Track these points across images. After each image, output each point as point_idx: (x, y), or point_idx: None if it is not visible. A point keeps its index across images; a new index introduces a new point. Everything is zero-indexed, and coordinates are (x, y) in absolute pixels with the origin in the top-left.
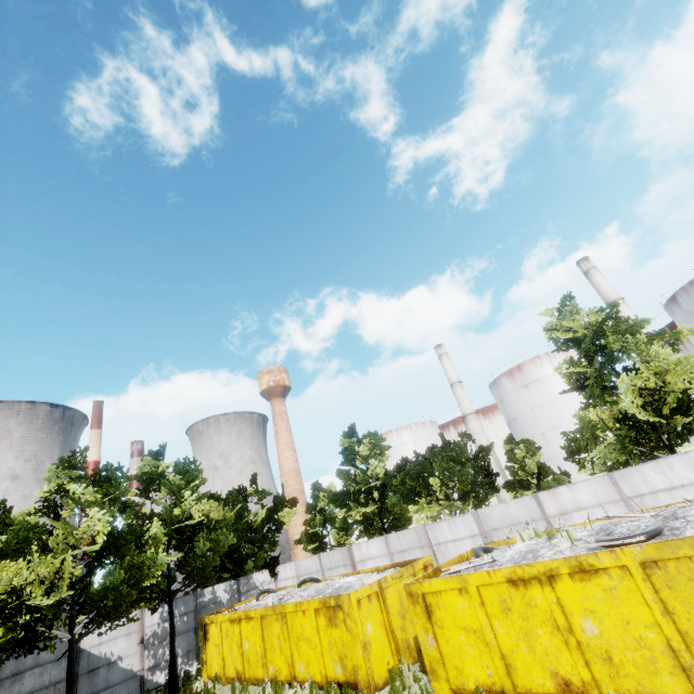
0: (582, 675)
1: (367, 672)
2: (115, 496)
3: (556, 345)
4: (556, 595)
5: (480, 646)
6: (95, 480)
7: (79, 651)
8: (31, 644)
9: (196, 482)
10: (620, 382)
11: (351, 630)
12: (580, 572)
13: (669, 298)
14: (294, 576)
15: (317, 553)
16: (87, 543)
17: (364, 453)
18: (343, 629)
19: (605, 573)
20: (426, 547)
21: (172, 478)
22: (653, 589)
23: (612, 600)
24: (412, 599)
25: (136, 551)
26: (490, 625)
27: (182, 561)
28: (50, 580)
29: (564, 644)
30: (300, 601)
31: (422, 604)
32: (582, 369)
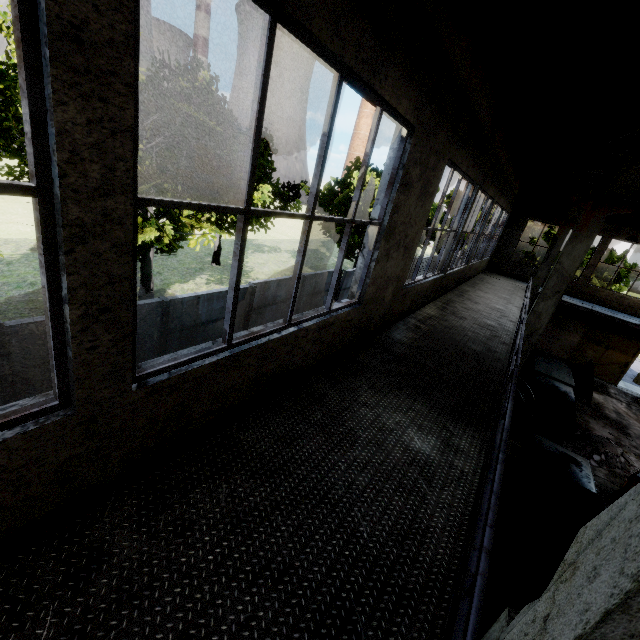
0: None
1: None
2: None
3: None
4: None
5: None
6: None
7: None
8: None
9: None
10: None
11: None
12: None
13: None
14: None
15: None
16: None
17: None
18: None
19: None
20: None
21: None
22: None
23: None
24: None
25: None
26: None
27: None
28: None
29: None
30: None
31: None
32: None
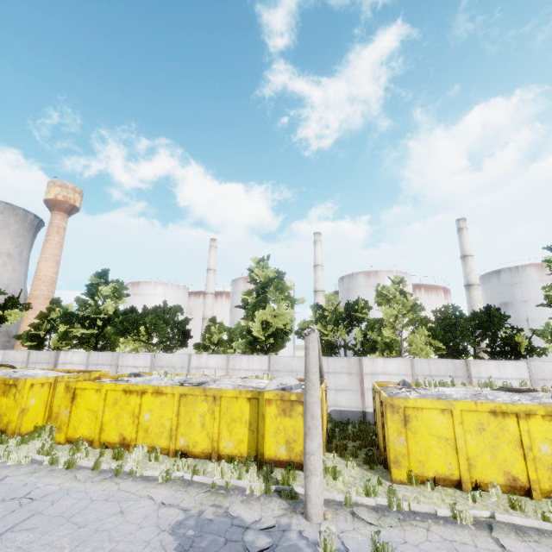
0: (133, 436)
1: (16, 425)
2: None
3: (251, 279)
4: (141, 401)
5: (93, 419)
6: None
7: None
8: None
9: None
10: (257, 313)
11: (17, 400)
12: (157, 393)
13: (342, 277)
14: None
15: (32, 350)
16: None
17: (106, 293)
18: (11, 399)
19: (166, 395)
20: (114, 366)
21: None
22: (178, 405)
23: (162, 407)
24: (67, 389)
25: None
26: (104, 409)
27: None
28: None
29: (133, 422)
30: None
31: (72, 393)
32: (251, 298)
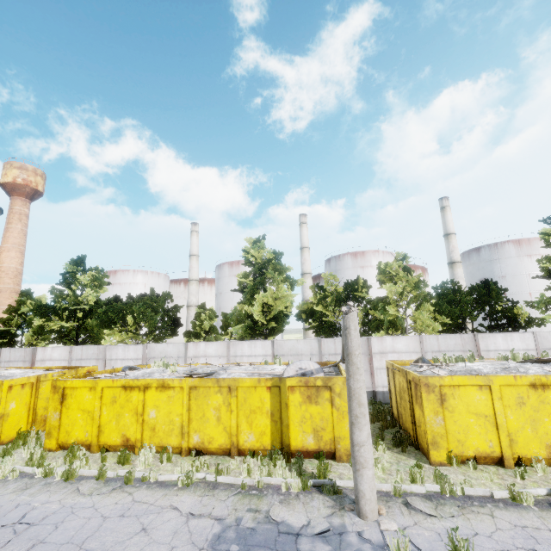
0: (137, 436)
1: None
2: None
3: (246, 261)
4: (145, 397)
5: (89, 420)
6: None
7: None
8: None
9: None
10: (257, 296)
11: None
12: (162, 387)
13: (328, 259)
14: None
15: (3, 347)
16: None
17: (84, 282)
18: None
19: (173, 389)
20: (101, 360)
21: None
22: (189, 399)
23: (169, 402)
24: (55, 390)
25: None
26: (100, 409)
27: None
28: None
29: (136, 421)
30: None
31: (60, 394)
32: (248, 281)
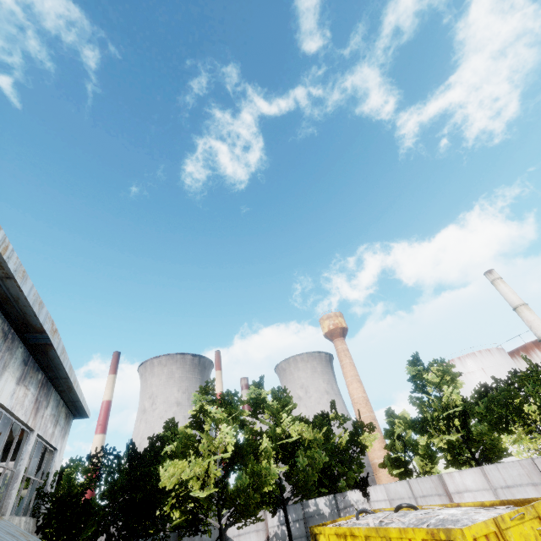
0: None
1: None
2: (235, 415)
3: None
4: None
5: None
6: (222, 403)
7: (226, 538)
8: (196, 527)
9: (289, 406)
10: None
11: None
12: None
13: None
14: (385, 499)
15: (403, 478)
16: (222, 451)
17: (434, 380)
18: None
19: None
20: (540, 484)
21: (271, 403)
22: None
23: None
24: None
25: (254, 461)
26: None
27: (288, 473)
28: (202, 478)
29: None
30: (404, 527)
31: None
32: None
